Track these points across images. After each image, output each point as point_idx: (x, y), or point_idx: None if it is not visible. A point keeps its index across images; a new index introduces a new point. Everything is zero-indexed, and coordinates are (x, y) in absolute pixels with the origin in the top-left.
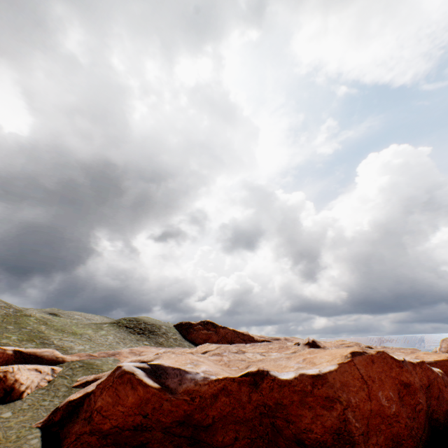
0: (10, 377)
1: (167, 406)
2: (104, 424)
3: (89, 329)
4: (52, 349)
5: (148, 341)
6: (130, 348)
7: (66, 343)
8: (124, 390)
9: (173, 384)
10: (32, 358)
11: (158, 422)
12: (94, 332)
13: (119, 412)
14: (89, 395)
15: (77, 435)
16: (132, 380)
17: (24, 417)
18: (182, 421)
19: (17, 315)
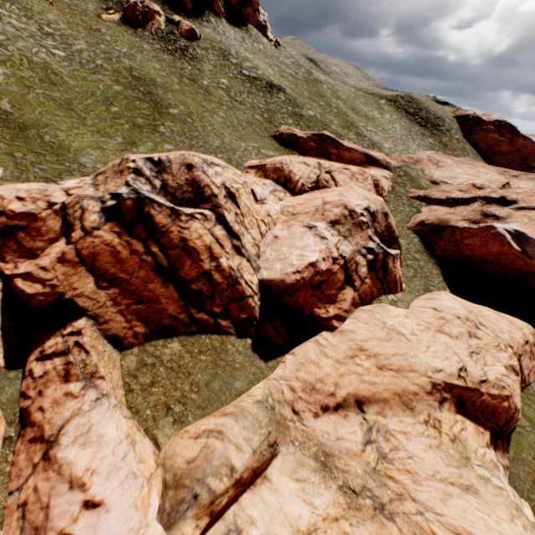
0: (379, 185)
1: (518, 262)
2: (465, 252)
3: (373, 109)
4: (382, 154)
5: (431, 140)
6: (427, 155)
7: (373, 136)
8: (491, 244)
9: (529, 252)
10: (372, 161)
11: (502, 264)
12: (380, 116)
13: (479, 251)
14: (451, 228)
15: (444, 249)
16: (502, 241)
17: (397, 218)
18: (520, 271)
19: (311, 81)
